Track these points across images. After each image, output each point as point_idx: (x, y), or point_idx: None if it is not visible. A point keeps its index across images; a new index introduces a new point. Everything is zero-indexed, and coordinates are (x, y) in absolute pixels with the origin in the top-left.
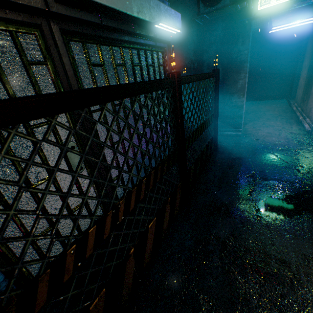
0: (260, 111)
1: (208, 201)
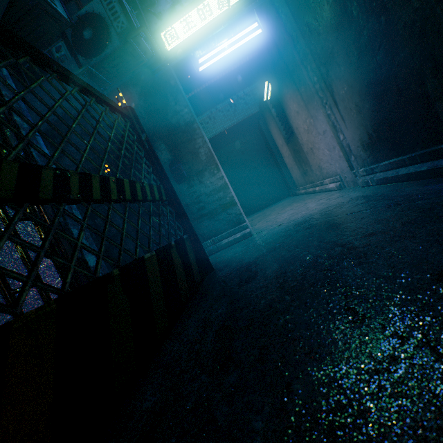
0: (268, 211)
1: None
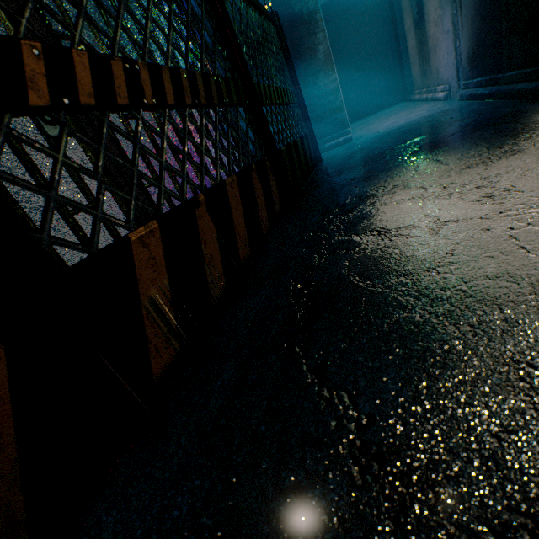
0: (372, 120)
1: (328, 188)
